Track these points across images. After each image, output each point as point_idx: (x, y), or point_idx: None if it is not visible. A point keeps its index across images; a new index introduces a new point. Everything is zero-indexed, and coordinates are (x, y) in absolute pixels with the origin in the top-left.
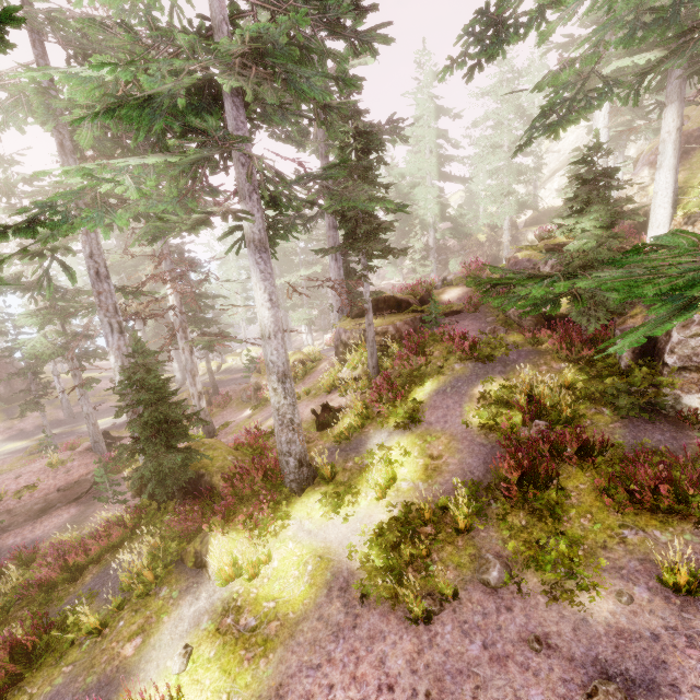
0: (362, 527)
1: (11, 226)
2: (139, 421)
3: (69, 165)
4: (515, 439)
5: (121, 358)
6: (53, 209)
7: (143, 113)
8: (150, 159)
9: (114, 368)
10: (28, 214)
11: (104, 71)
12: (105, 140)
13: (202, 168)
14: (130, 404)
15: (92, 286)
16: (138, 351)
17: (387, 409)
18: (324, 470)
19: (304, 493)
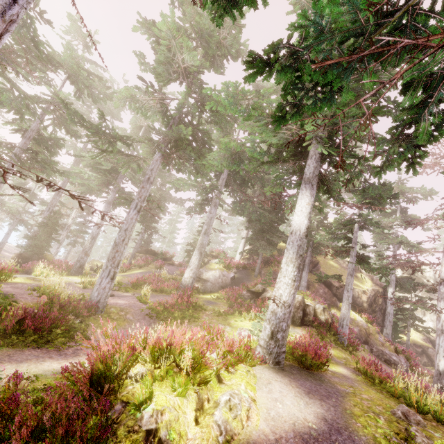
0: (86, 279)
1: (59, 172)
2: (43, 228)
3: (74, 165)
4: (146, 279)
5: (44, 220)
6: (69, 173)
7: (96, 169)
8: (94, 174)
9: (39, 221)
10: (64, 171)
11: (97, 158)
12: (89, 164)
13: (108, 182)
14: (43, 225)
15: (54, 195)
16: (57, 212)
17: (121, 270)
18: (86, 271)
19: (75, 276)
